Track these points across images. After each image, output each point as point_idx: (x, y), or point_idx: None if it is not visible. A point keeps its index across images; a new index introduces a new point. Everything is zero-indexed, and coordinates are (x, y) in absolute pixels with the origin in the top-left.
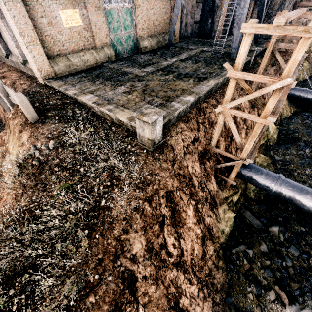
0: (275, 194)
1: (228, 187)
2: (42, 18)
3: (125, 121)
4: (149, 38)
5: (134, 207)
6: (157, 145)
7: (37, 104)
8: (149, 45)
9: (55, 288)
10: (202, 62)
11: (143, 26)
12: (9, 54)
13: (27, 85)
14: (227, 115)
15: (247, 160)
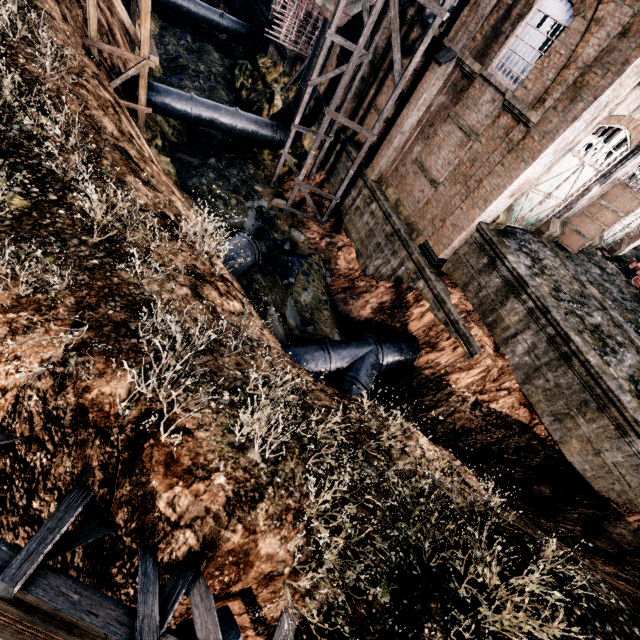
0: (196, 121)
1: (144, 124)
2: None
3: None
4: None
5: (72, 82)
6: None
7: None
8: None
9: (57, 161)
10: None
11: None
12: None
13: None
14: None
15: (153, 59)
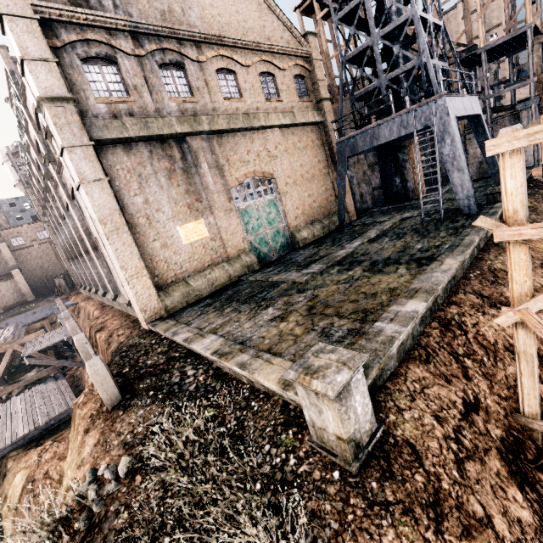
0: None
1: None
2: (154, 242)
3: (275, 389)
4: (309, 226)
5: None
6: (367, 448)
7: (127, 368)
8: (310, 234)
9: None
10: (410, 234)
11: (295, 213)
12: (118, 295)
13: (125, 336)
14: (542, 329)
15: None
